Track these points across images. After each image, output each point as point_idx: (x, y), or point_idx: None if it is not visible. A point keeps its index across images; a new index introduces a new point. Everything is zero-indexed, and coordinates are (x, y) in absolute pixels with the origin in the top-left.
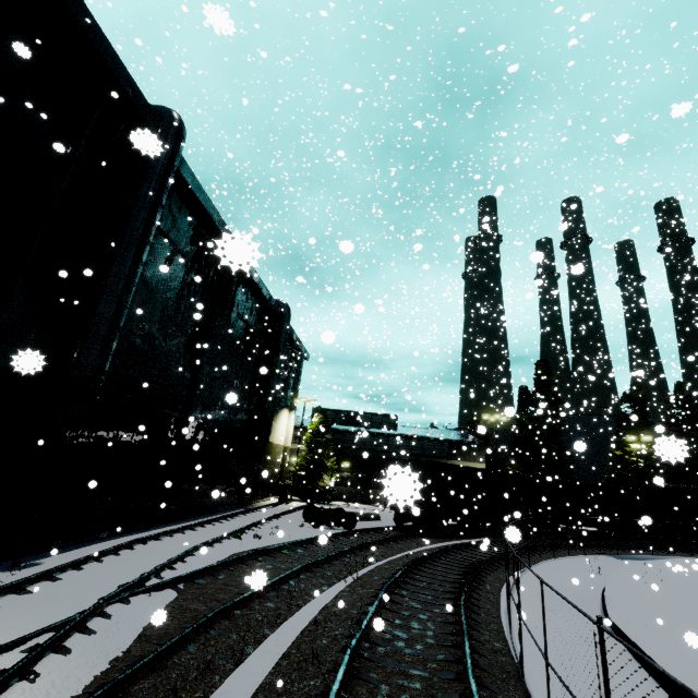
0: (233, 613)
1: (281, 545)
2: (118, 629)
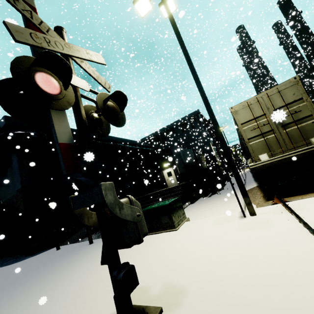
0: None
1: None
2: None
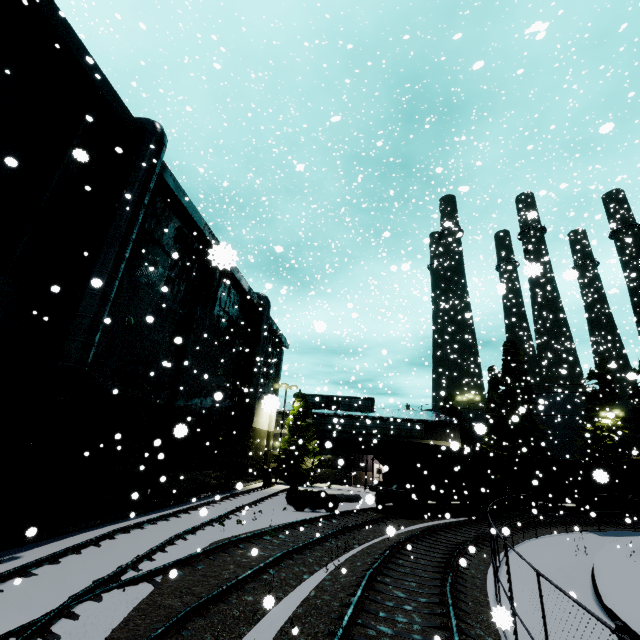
0: (209, 609)
1: (263, 531)
2: (84, 632)
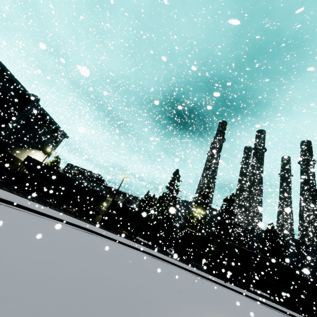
0: None
1: None
2: None
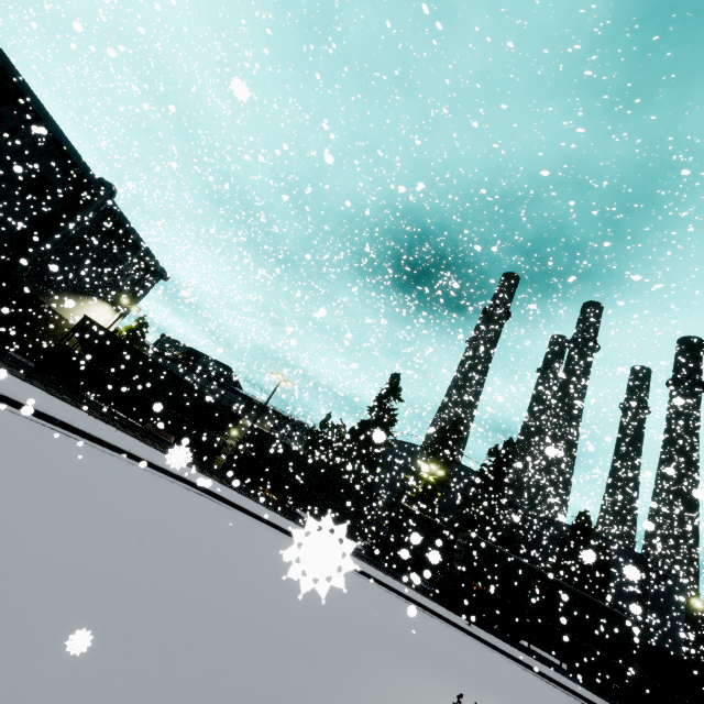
0: None
1: None
2: None
